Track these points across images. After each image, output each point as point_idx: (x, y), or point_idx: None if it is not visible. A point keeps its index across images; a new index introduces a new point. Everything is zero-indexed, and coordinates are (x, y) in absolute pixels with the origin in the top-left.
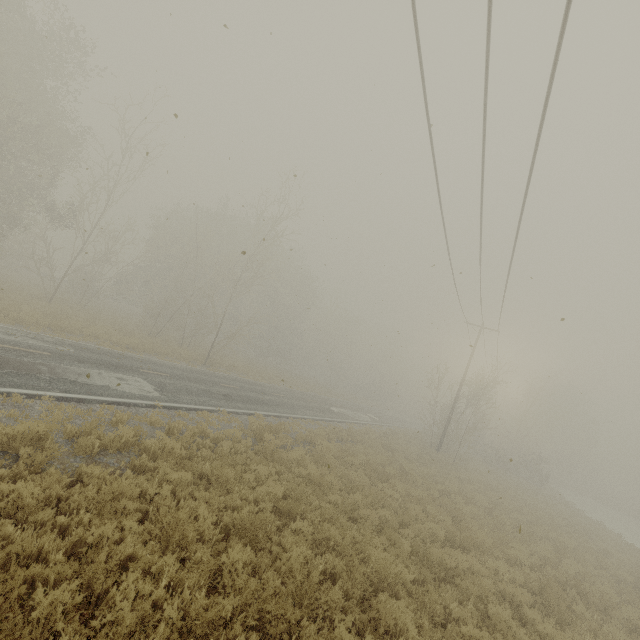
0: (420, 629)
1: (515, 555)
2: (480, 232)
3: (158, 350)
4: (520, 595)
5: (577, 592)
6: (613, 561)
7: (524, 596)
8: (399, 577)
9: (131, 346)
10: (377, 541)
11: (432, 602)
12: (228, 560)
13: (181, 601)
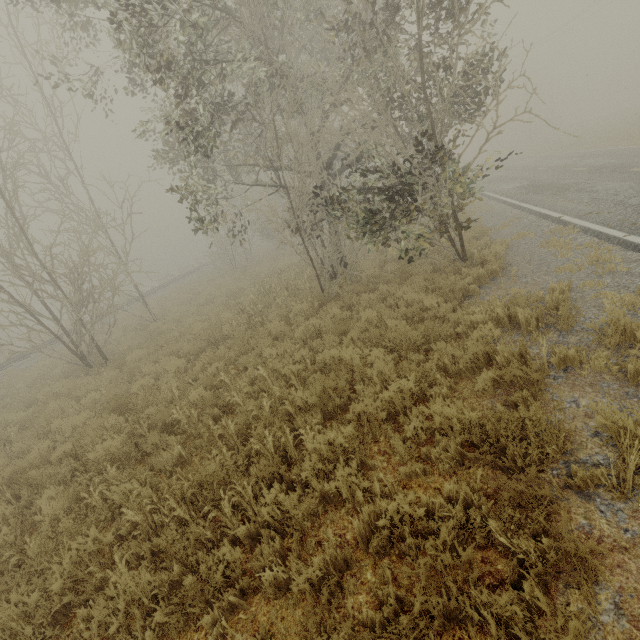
0: None
1: None
2: None
3: None
4: None
5: None
6: None
7: None
8: None
9: None
10: None
11: None
12: None
13: None
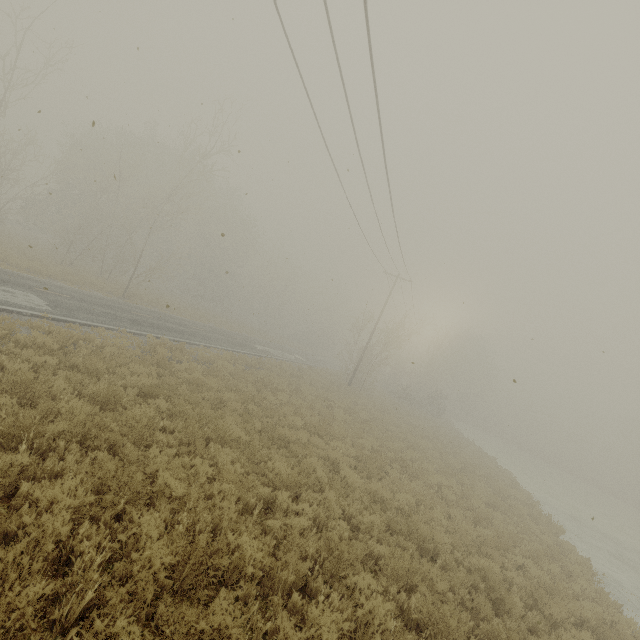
0: (234, 462)
1: (363, 443)
2: (365, 175)
3: (67, 277)
4: (340, 457)
5: (402, 466)
6: (458, 459)
7: (343, 458)
8: (234, 436)
9: (33, 270)
10: (231, 419)
11: (255, 451)
12: (68, 407)
13: (13, 423)
